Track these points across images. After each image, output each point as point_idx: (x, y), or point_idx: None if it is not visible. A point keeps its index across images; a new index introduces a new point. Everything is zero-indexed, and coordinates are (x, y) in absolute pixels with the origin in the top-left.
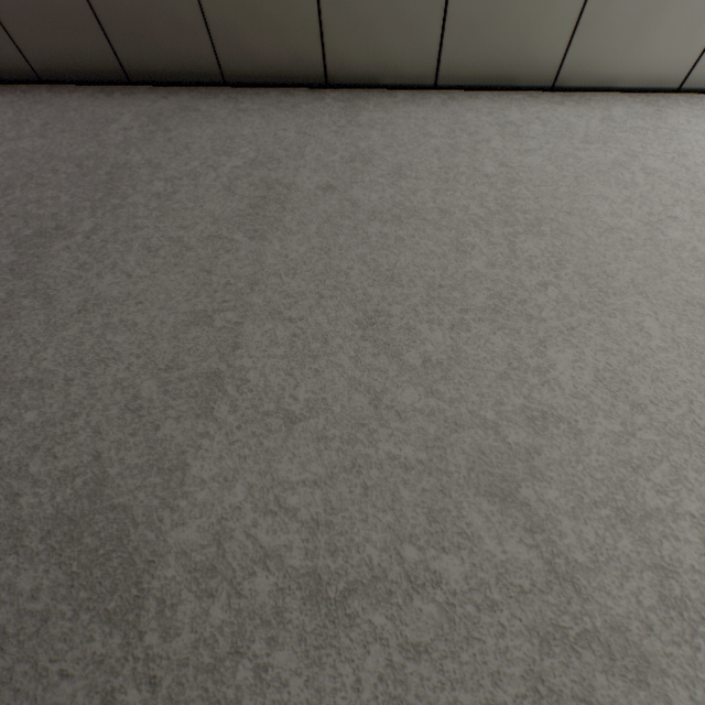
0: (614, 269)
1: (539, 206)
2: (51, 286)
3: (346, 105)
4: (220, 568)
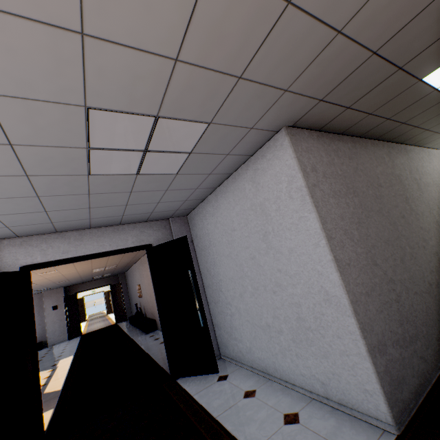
0: None
1: (434, 180)
2: (416, 212)
3: (405, 151)
4: None
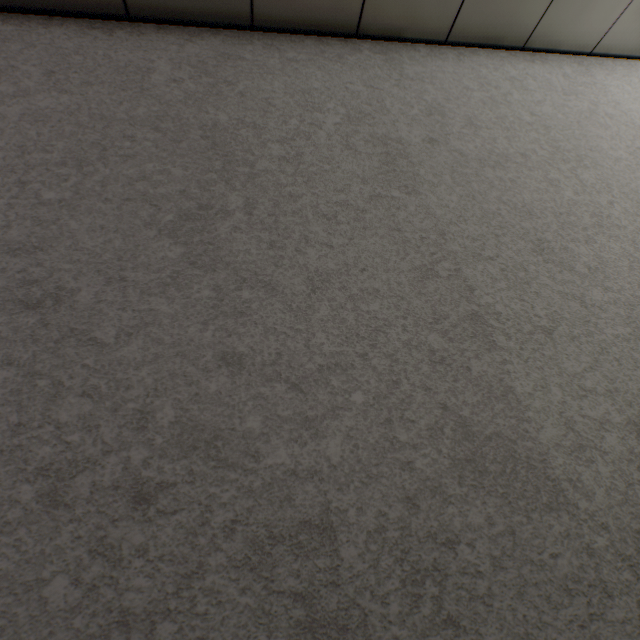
0: (634, 187)
1: (572, 146)
2: (257, 273)
3: (385, 57)
4: (584, 444)
